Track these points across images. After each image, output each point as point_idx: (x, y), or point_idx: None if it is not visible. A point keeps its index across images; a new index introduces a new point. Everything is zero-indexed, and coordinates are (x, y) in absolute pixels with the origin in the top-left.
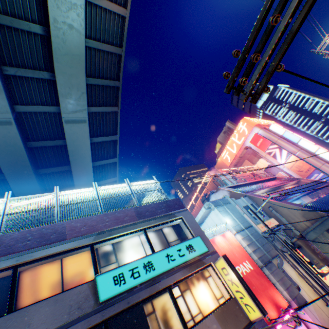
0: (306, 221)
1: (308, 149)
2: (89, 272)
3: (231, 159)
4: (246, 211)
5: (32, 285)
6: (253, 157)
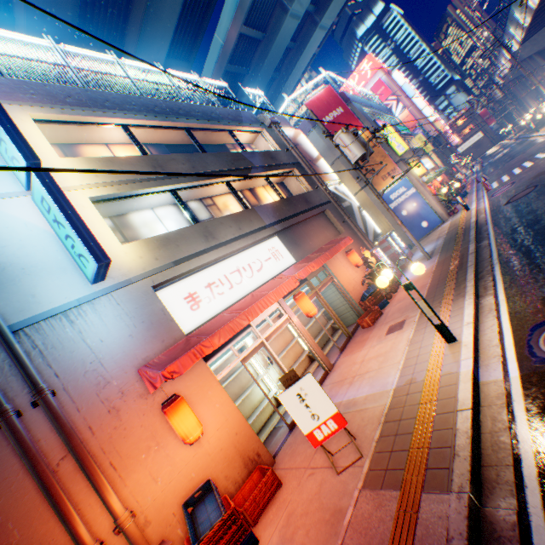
0: None
1: (418, 106)
2: None
3: None
4: None
5: None
6: None
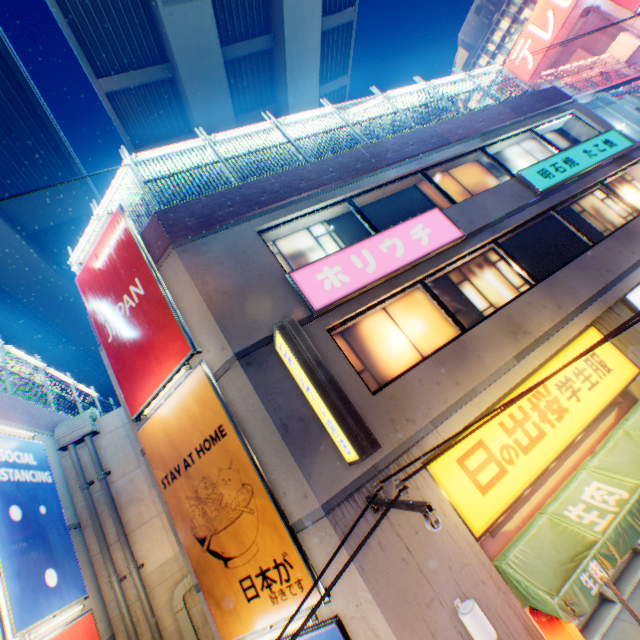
0: None
1: None
2: (488, 183)
3: (536, 61)
4: None
5: (439, 196)
6: (598, 39)
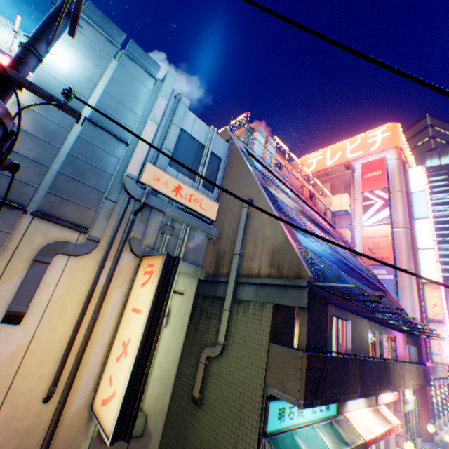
0: (266, 265)
1: (418, 238)
2: None
3: (314, 170)
4: (176, 137)
5: None
6: (341, 189)
